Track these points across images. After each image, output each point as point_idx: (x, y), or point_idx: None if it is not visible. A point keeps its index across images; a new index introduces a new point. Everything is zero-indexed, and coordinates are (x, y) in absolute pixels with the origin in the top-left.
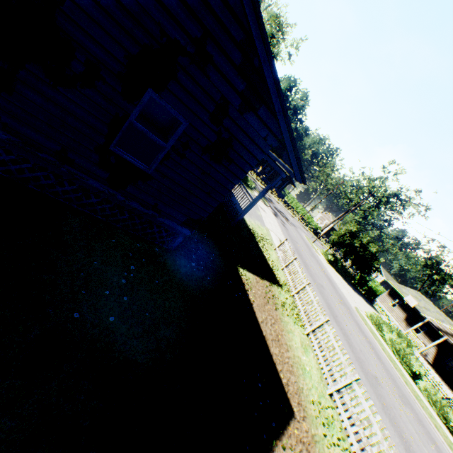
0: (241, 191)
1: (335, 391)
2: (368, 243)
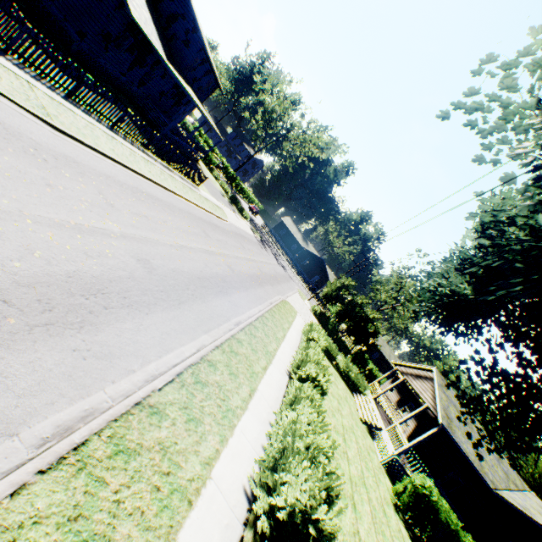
0: (219, 193)
1: (116, 123)
2: (362, 302)
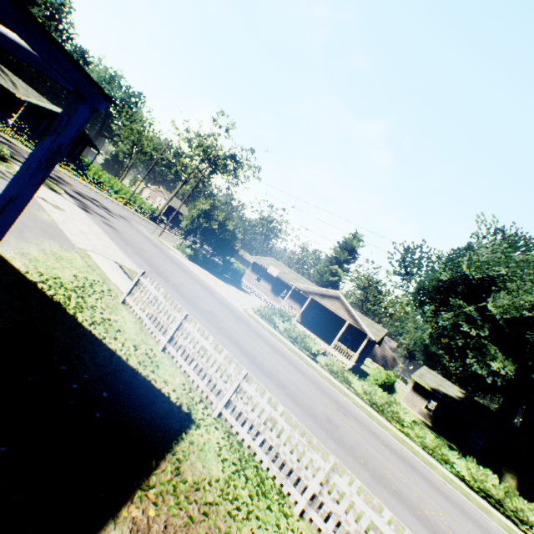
0: None
1: None
2: (226, 221)
